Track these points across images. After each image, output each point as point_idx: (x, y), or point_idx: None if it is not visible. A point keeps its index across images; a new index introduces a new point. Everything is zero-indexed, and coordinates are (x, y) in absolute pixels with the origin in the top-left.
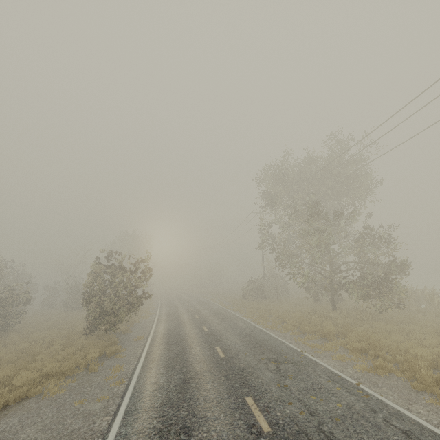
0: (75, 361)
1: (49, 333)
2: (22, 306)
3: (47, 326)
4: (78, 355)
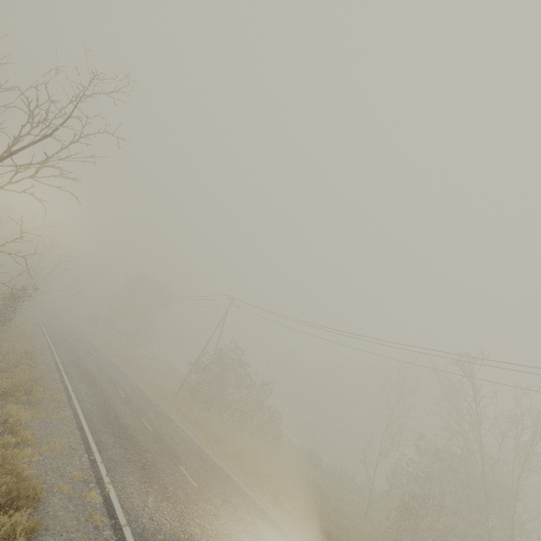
0: None
1: None
2: None
3: None
4: None
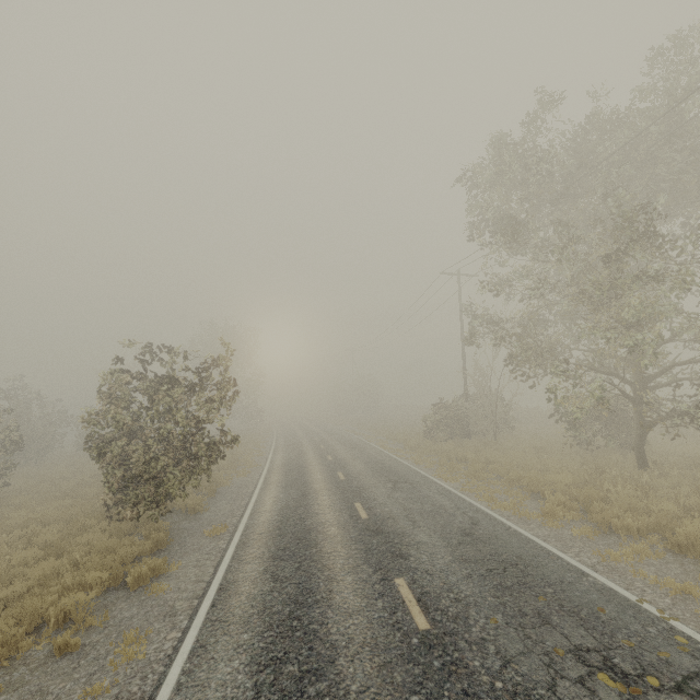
0: (36, 611)
1: (47, 510)
2: (6, 454)
3: (62, 489)
4: (61, 585)
